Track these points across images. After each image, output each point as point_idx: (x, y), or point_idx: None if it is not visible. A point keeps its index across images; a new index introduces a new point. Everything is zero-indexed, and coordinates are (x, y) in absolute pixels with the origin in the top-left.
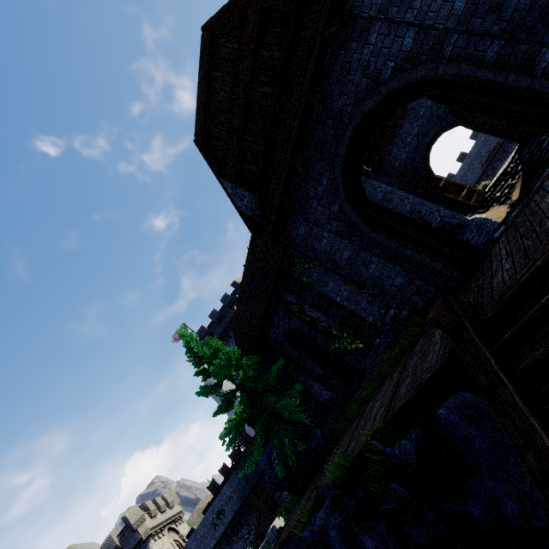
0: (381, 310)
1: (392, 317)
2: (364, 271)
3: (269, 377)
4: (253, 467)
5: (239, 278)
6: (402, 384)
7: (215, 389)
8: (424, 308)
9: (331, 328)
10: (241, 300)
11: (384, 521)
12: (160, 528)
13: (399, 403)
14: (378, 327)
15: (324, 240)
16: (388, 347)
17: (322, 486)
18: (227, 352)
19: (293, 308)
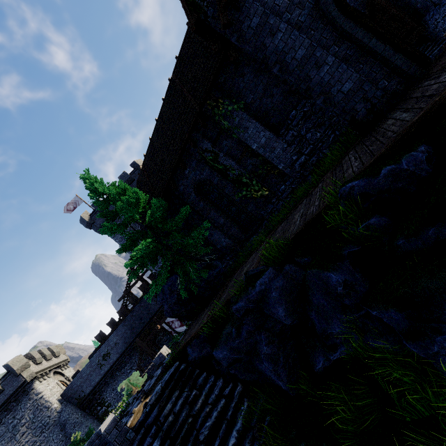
0: (293, 157)
1: (302, 164)
2: (315, 75)
3: (177, 218)
4: (160, 287)
5: (139, 160)
6: (345, 173)
7: (120, 227)
8: (364, 117)
9: (242, 176)
10: (149, 155)
11: (348, 262)
12: (46, 372)
13: (360, 169)
14: (285, 175)
15: (279, 34)
16: (291, 193)
17: (253, 270)
18: (136, 192)
19: (208, 156)
